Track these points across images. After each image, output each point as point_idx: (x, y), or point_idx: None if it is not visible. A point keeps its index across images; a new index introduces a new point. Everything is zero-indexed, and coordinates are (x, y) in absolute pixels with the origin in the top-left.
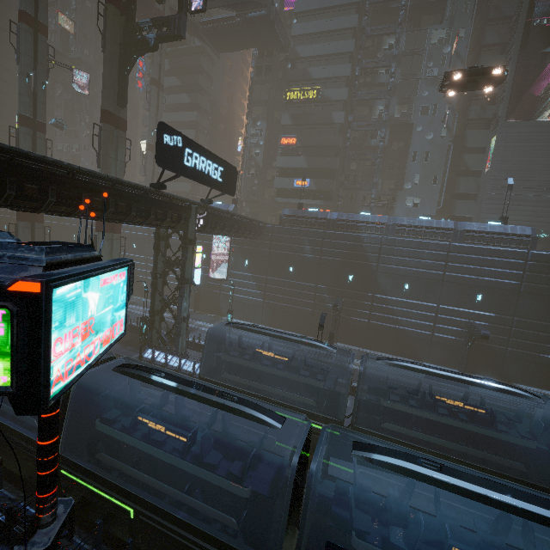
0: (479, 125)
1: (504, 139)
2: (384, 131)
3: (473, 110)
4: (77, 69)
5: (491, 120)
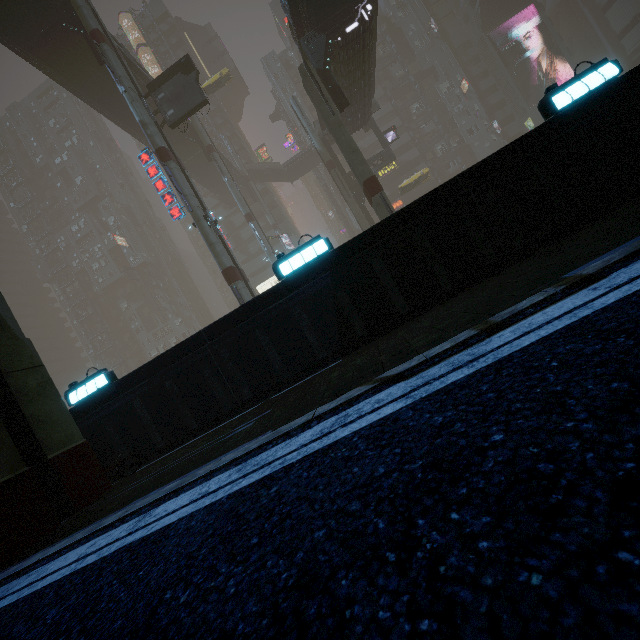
0: (508, 121)
1: (538, 118)
2: (460, 158)
3: (498, 114)
4: (281, 234)
5: (512, 114)
